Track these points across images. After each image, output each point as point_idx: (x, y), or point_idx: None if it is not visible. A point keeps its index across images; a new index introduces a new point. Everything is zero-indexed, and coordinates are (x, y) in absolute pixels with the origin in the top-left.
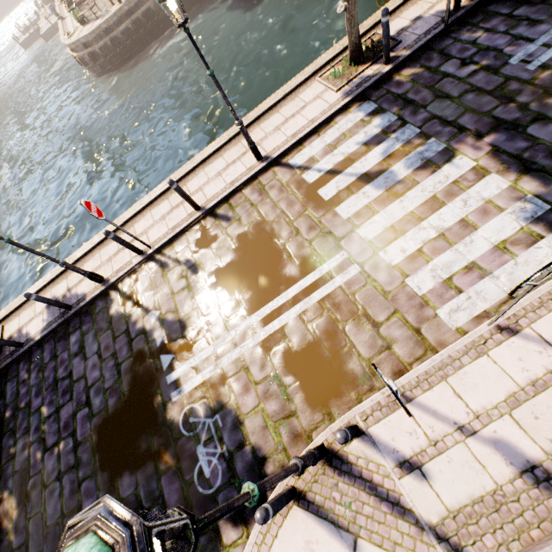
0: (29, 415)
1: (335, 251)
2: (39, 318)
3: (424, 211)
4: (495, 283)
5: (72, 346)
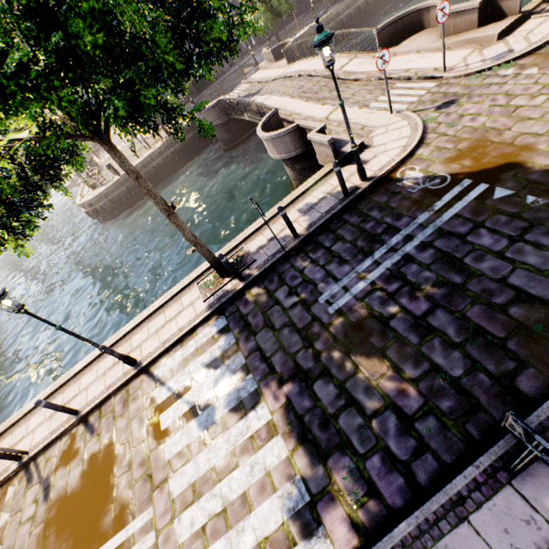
0: None
1: (146, 505)
2: None
3: (221, 470)
4: None
5: None
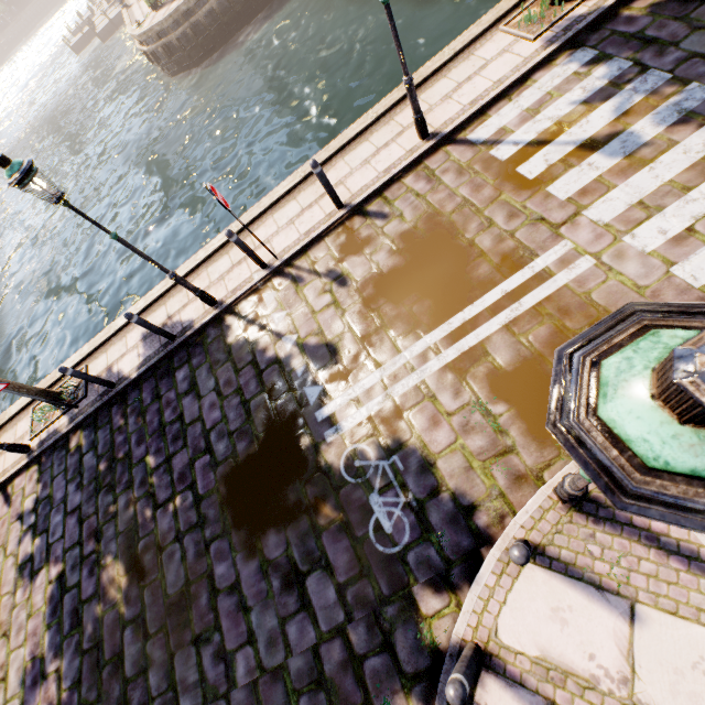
0: (131, 467)
1: (553, 241)
2: (133, 353)
3: (692, 178)
4: None
5: (180, 383)
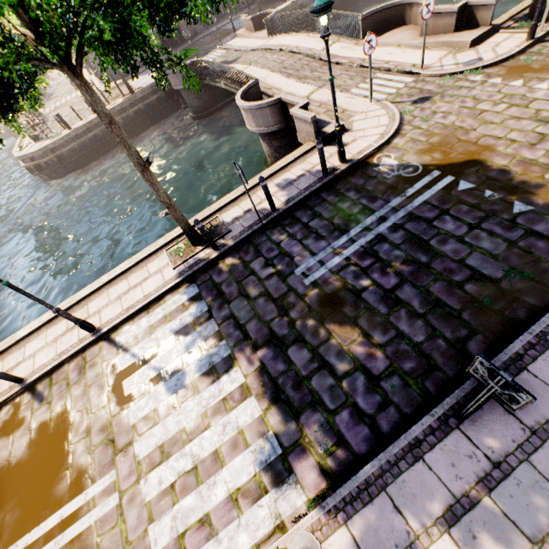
0: None
1: (108, 468)
2: None
3: (192, 431)
4: None
5: None
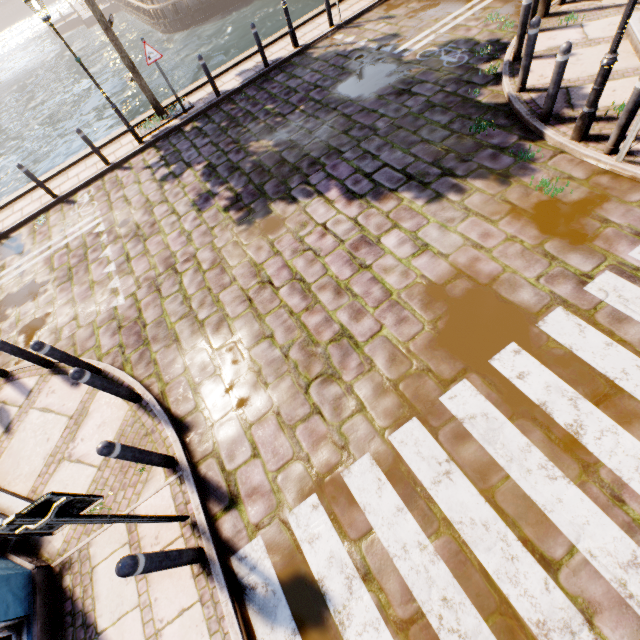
0: (252, 115)
1: None
2: (231, 82)
3: None
4: None
5: (280, 80)
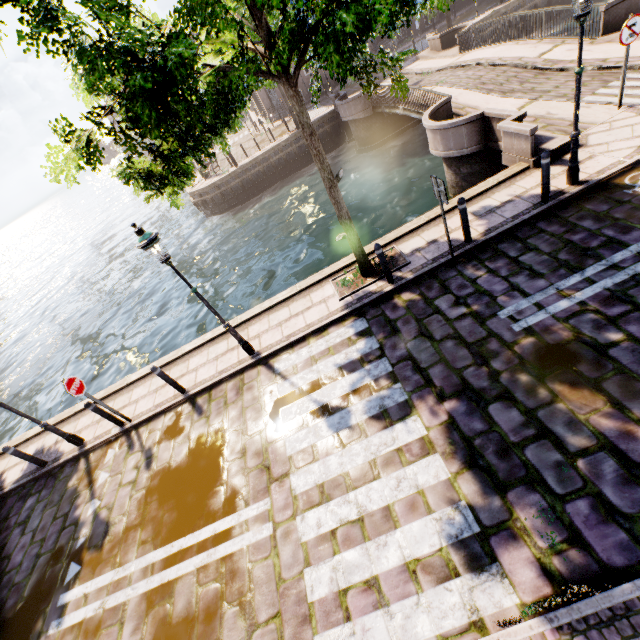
0: None
1: (263, 495)
2: (21, 466)
3: (358, 478)
4: (387, 624)
5: (24, 511)
